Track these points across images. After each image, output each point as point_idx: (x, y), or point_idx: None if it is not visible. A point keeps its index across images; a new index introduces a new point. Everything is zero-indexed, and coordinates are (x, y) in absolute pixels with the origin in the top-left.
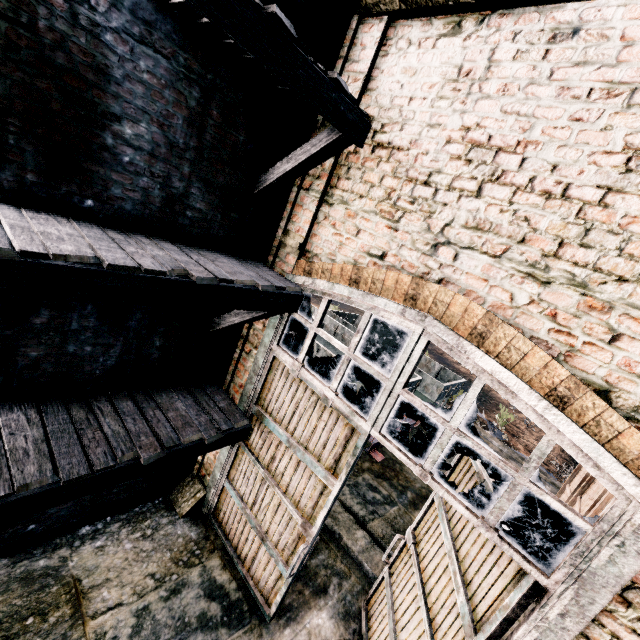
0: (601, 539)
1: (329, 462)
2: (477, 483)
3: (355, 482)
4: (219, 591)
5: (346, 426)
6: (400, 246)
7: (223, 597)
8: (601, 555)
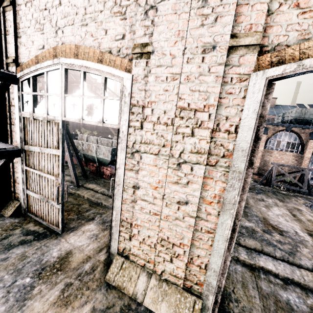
0: (122, 98)
1: (56, 145)
2: None
3: (112, 189)
4: (32, 232)
5: (55, 125)
6: (47, 39)
7: (35, 233)
8: (122, 103)
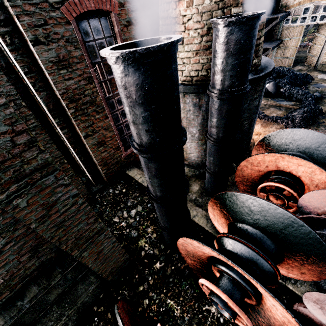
0: None
1: (299, 35)
2: (323, 24)
3: None
4: None
5: (301, 27)
6: None
7: None
8: None
